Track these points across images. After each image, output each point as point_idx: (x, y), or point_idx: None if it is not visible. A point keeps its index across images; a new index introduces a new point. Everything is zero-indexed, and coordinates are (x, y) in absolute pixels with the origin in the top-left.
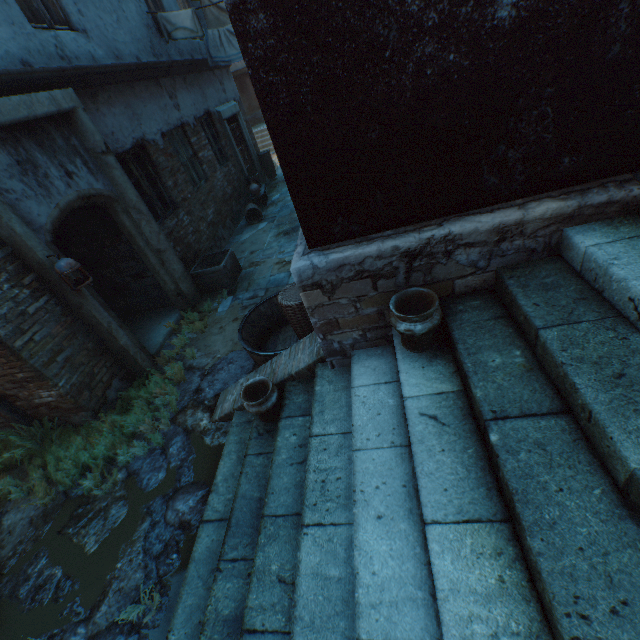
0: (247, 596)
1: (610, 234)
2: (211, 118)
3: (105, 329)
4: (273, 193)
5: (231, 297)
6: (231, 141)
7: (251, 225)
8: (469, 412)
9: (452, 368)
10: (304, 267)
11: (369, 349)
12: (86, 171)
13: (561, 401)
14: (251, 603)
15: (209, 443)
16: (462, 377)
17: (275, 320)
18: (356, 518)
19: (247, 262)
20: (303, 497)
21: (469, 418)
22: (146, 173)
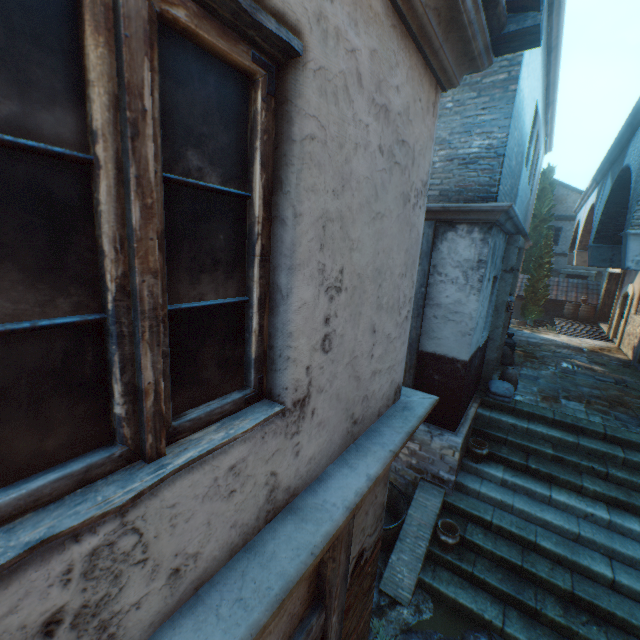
0: (559, 584)
1: (486, 410)
2: None
3: None
4: None
5: None
6: None
7: None
8: (513, 469)
9: (493, 462)
10: (462, 439)
11: (459, 475)
12: None
13: (524, 452)
14: (561, 583)
15: (429, 615)
16: (500, 462)
17: None
18: (541, 515)
19: None
20: (523, 535)
21: (516, 470)
22: None
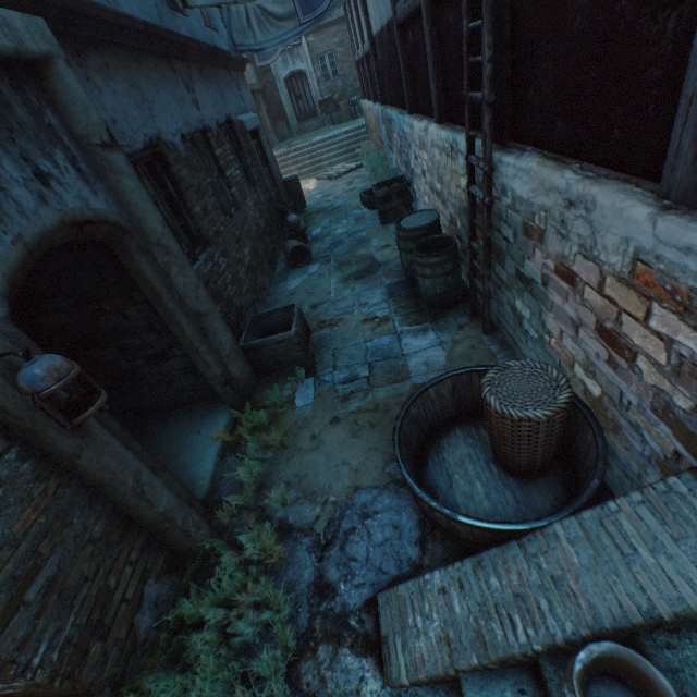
0: None
1: None
2: (233, 128)
3: (129, 489)
4: (310, 227)
5: (311, 379)
6: (257, 160)
7: (296, 268)
8: None
9: None
10: None
11: None
12: (74, 175)
13: None
14: None
15: None
16: None
17: (428, 425)
18: None
19: (312, 321)
20: None
21: None
22: (163, 192)
